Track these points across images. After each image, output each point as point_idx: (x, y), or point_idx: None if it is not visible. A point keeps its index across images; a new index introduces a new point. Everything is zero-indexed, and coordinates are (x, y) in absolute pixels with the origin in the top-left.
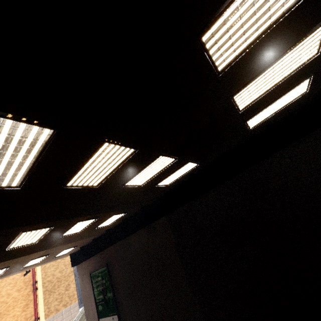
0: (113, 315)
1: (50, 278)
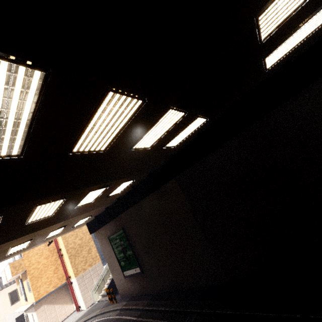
0: (135, 268)
1: (72, 245)
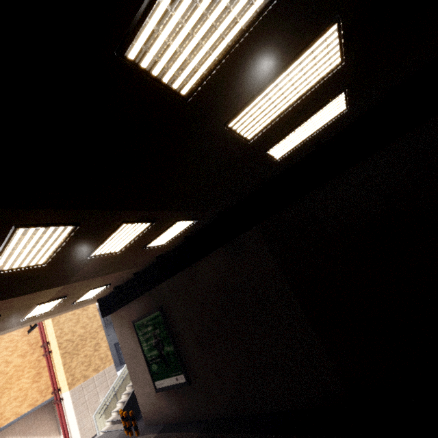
0: (176, 375)
1: (69, 336)
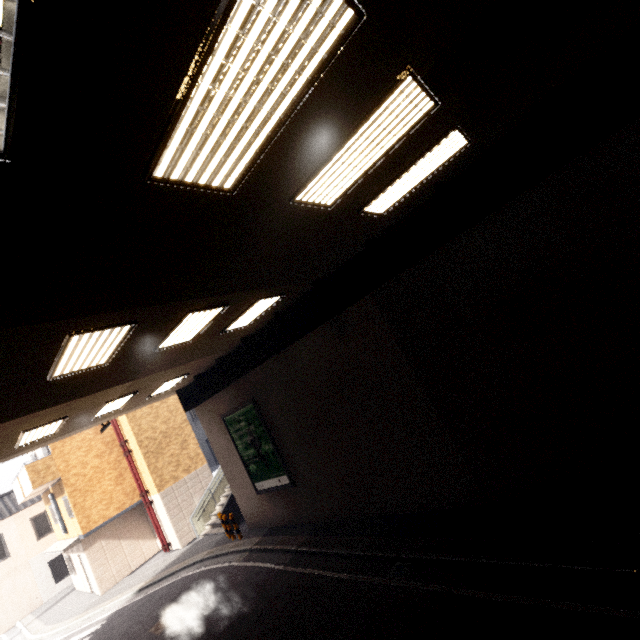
0: (278, 476)
1: (150, 433)
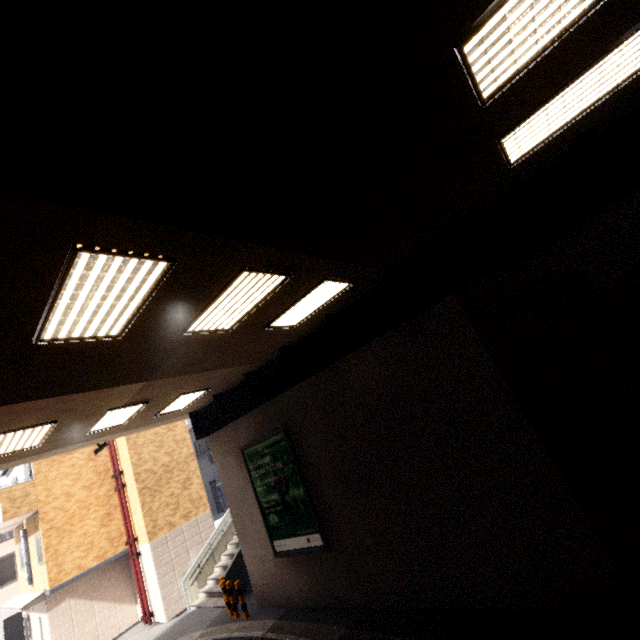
0: (307, 534)
1: (150, 464)
